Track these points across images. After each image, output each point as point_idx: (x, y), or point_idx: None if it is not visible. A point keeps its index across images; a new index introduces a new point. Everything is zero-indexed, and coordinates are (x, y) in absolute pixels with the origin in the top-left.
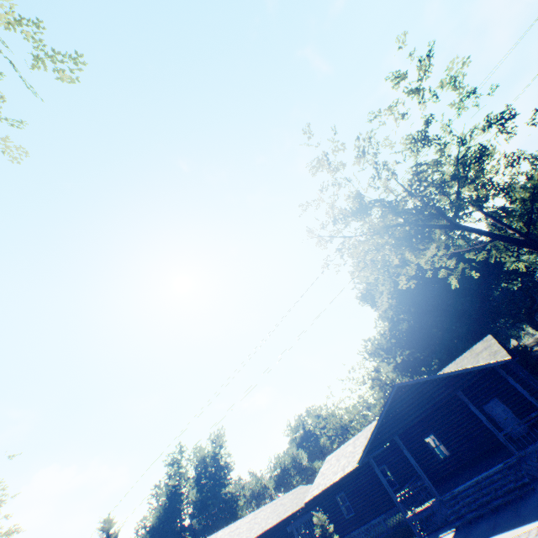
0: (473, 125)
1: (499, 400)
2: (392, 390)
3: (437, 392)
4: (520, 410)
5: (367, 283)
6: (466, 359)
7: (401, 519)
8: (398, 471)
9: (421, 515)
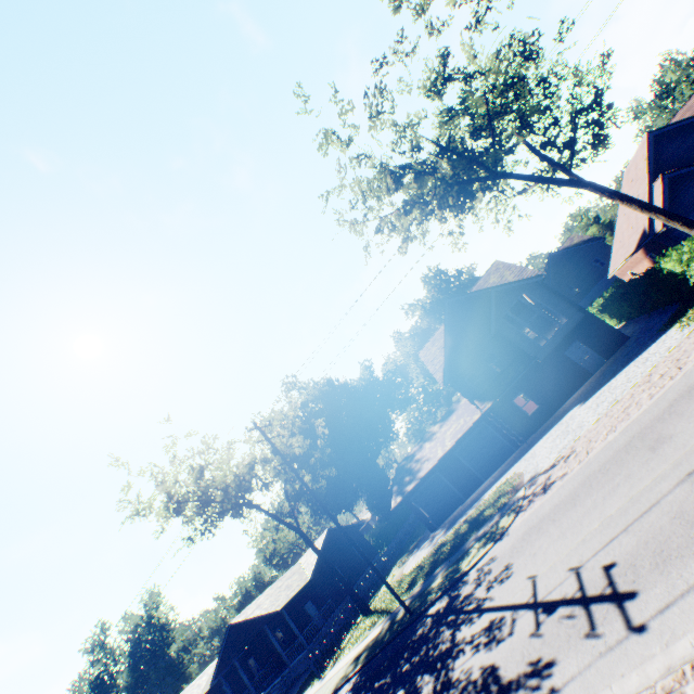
0: (244, 454)
1: (312, 601)
2: (228, 628)
3: (254, 626)
4: (321, 608)
5: None
6: (310, 555)
7: None
8: (261, 659)
9: None
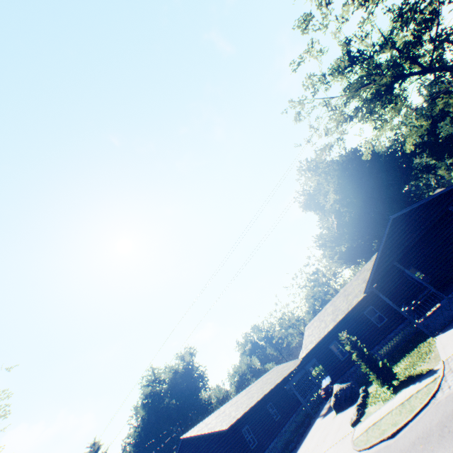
0: None
1: None
2: (388, 223)
3: (430, 213)
4: None
5: (307, 194)
6: None
7: (393, 346)
8: (385, 307)
9: (431, 318)
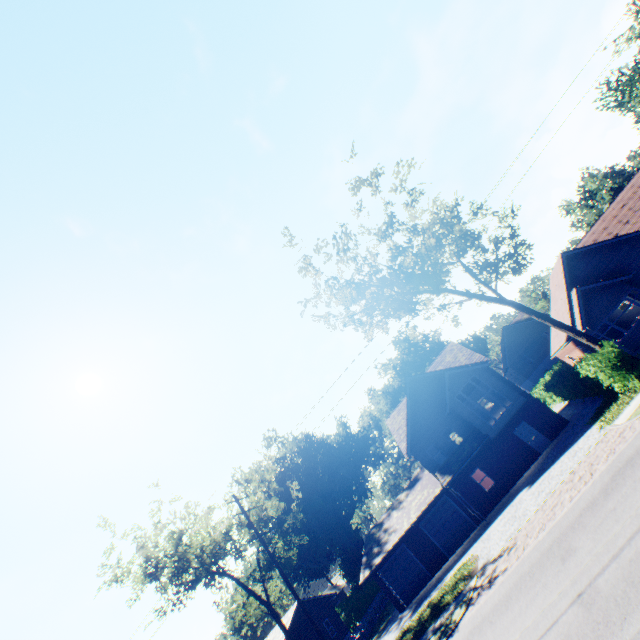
0: (221, 519)
1: None
2: None
3: None
4: None
5: (258, 481)
6: (278, 630)
7: None
8: None
9: None
